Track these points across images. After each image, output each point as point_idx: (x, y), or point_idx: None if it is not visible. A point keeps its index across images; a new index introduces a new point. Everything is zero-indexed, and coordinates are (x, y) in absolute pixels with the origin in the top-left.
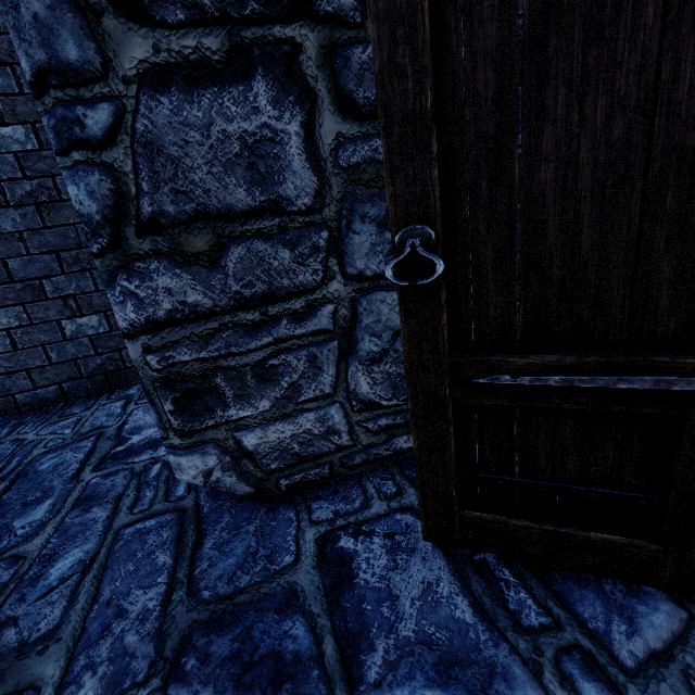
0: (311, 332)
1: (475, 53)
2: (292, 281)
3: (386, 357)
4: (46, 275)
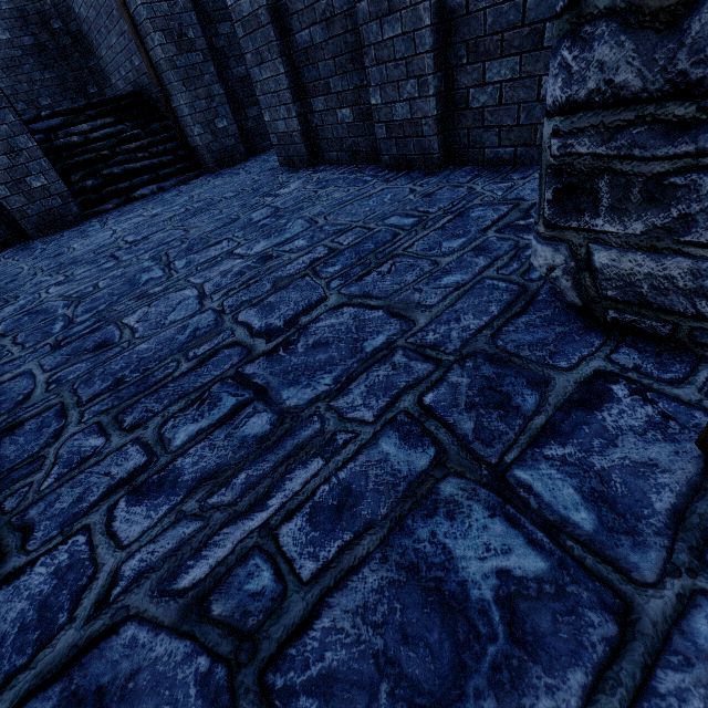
0: None
1: None
2: None
3: None
4: (551, 16)
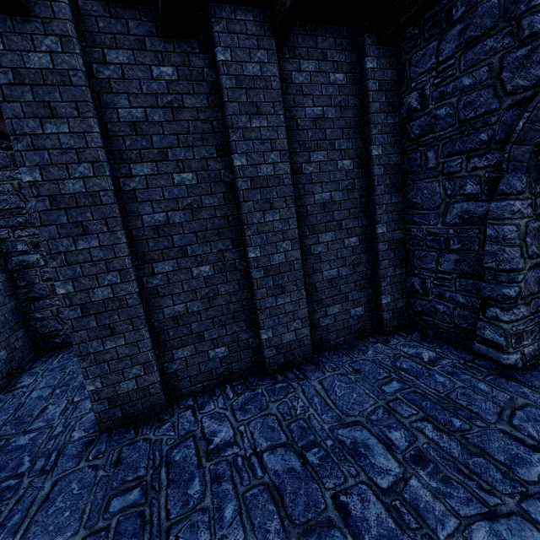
0: None
1: None
2: (539, 308)
3: None
4: (350, 291)
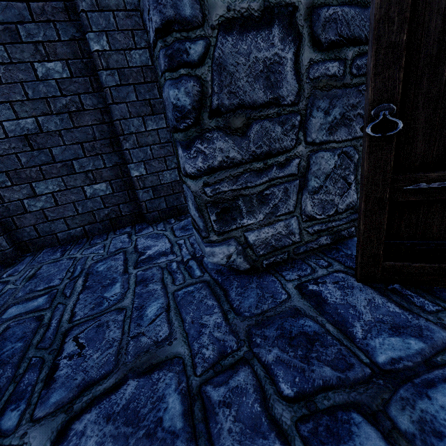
0: (286, 175)
1: (431, 10)
2: (280, 145)
3: (321, 190)
4: (75, 158)
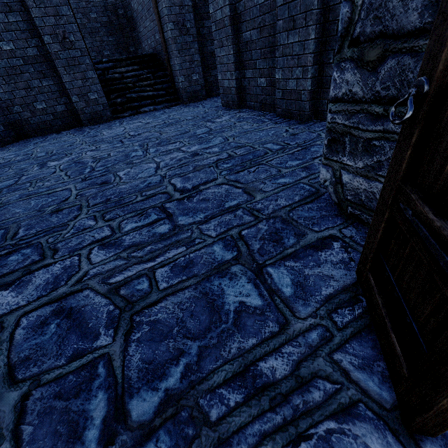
0: None
1: None
2: None
3: None
4: None
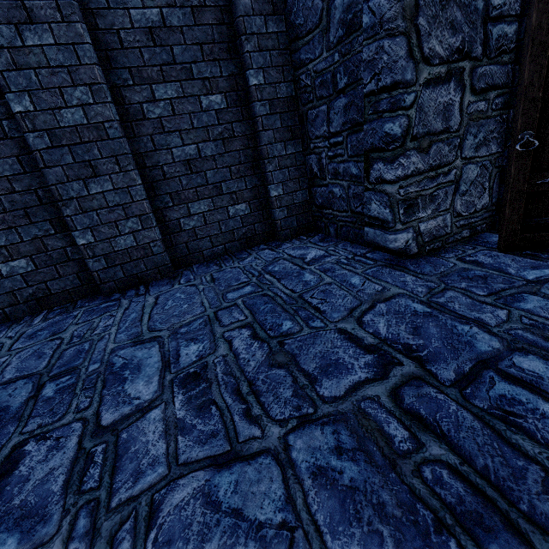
0: (447, 181)
1: None
2: (446, 160)
3: (467, 193)
4: (223, 180)
